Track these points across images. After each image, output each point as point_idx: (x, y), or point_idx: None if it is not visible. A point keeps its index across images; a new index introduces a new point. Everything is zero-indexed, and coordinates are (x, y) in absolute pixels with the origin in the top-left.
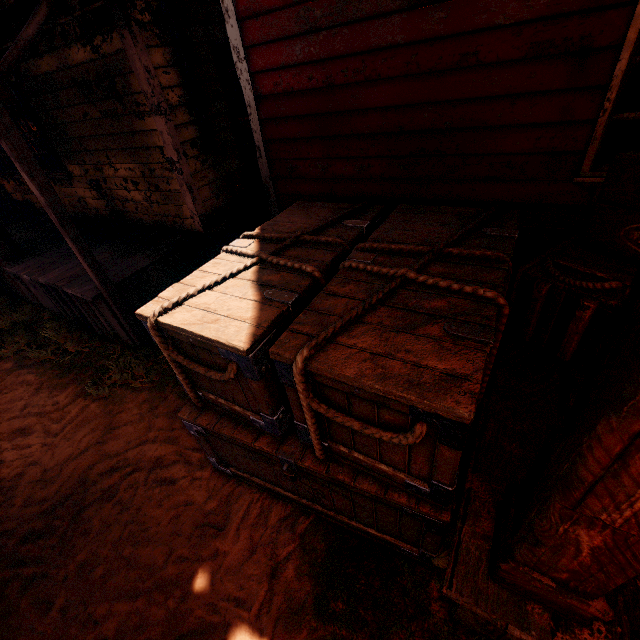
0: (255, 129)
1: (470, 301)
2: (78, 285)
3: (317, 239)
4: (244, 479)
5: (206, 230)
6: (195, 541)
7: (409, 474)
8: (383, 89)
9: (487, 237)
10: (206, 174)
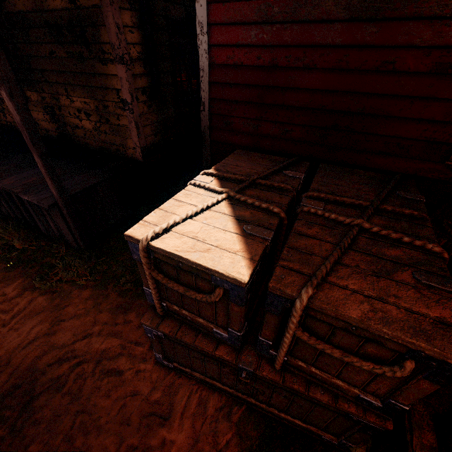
0: (204, 88)
1: (420, 252)
2: (34, 193)
3: (270, 184)
4: (184, 372)
5: (144, 159)
6: (144, 430)
7: (362, 390)
8: (316, 76)
9: (402, 198)
10: (150, 116)
